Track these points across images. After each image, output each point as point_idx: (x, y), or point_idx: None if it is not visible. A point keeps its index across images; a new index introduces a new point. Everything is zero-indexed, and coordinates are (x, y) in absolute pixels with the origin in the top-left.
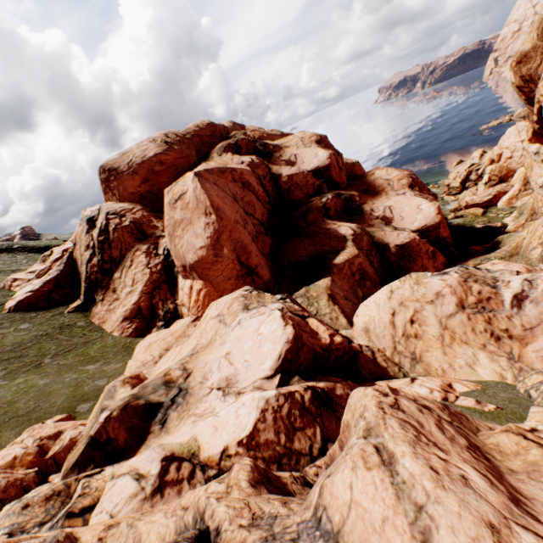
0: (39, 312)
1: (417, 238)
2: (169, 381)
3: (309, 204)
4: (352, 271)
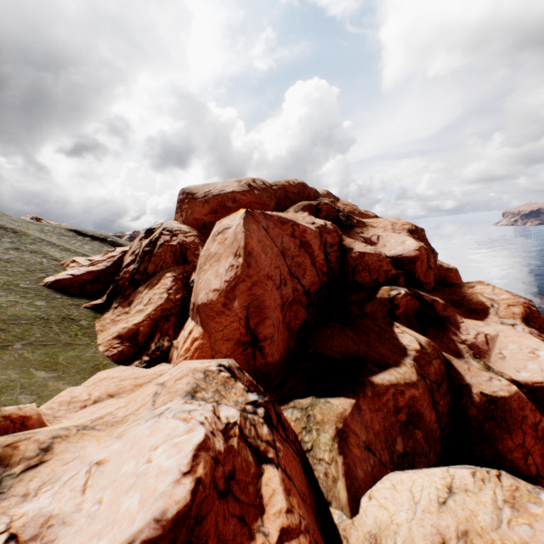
0: (64, 296)
1: (521, 397)
2: (2, 459)
3: (373, 291)
4: (397, 405)
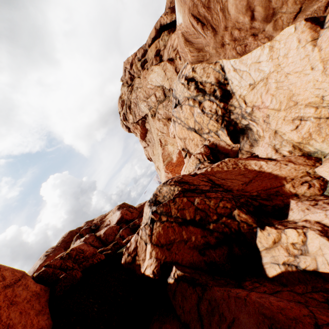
0: None
1: None
2: None
3: (115, 239)
4: None
